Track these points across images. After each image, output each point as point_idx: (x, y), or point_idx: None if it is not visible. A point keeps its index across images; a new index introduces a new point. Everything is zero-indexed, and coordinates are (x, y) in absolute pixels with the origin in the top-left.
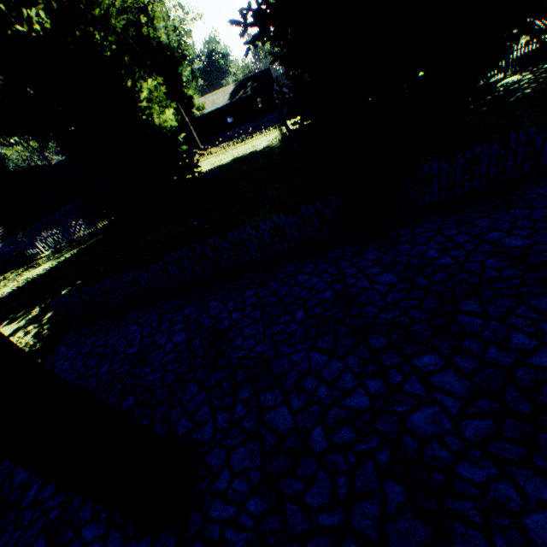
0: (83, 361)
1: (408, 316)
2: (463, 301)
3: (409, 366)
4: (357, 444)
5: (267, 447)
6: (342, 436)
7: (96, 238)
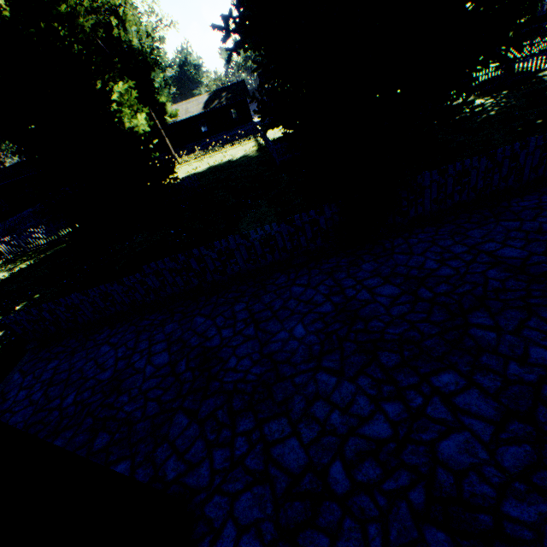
0: (42, 391)
1: (417, 330)
2: (472, 313)
3: (429, 386)
4: (385, 482)
5: (278, 491)
6: (366, 472)
7: (57, 246)
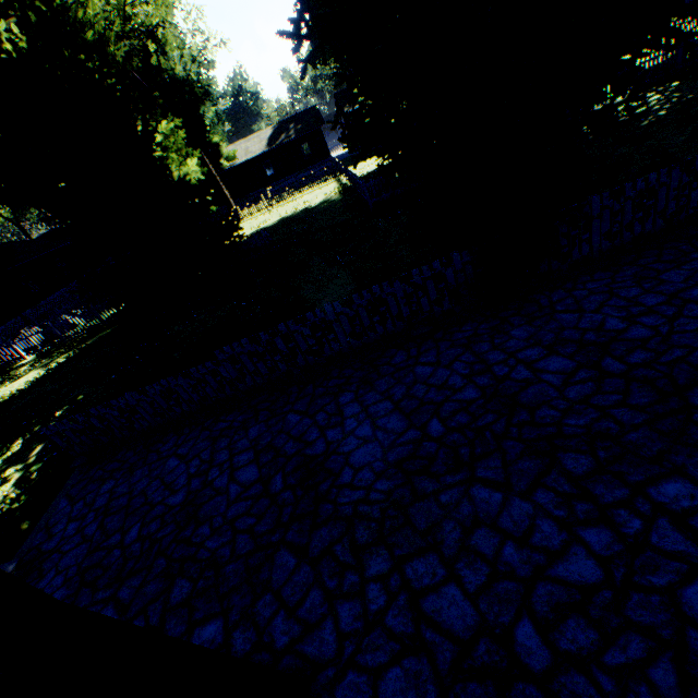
0: (97, 522)
1: (612, 420)
2: (694, 390)
3: (647, 501)
4: (606, 653)
5: (441, 665)
6: (572, 637)
7: (100, 333)
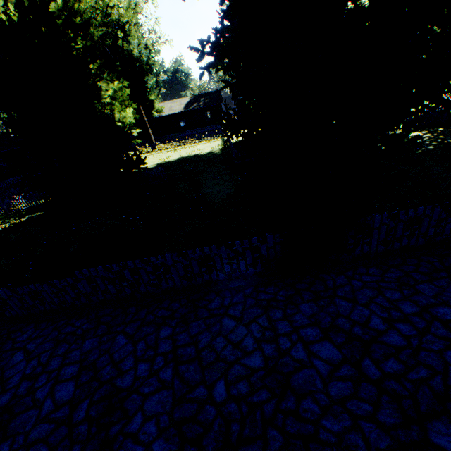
0: None
1: (361, 435)
2: (433, 423)
3: None
4: None
5: None
6: None
7: (33, 213)
